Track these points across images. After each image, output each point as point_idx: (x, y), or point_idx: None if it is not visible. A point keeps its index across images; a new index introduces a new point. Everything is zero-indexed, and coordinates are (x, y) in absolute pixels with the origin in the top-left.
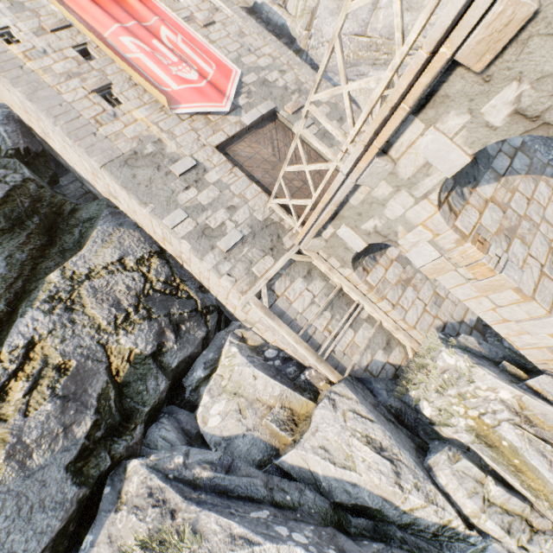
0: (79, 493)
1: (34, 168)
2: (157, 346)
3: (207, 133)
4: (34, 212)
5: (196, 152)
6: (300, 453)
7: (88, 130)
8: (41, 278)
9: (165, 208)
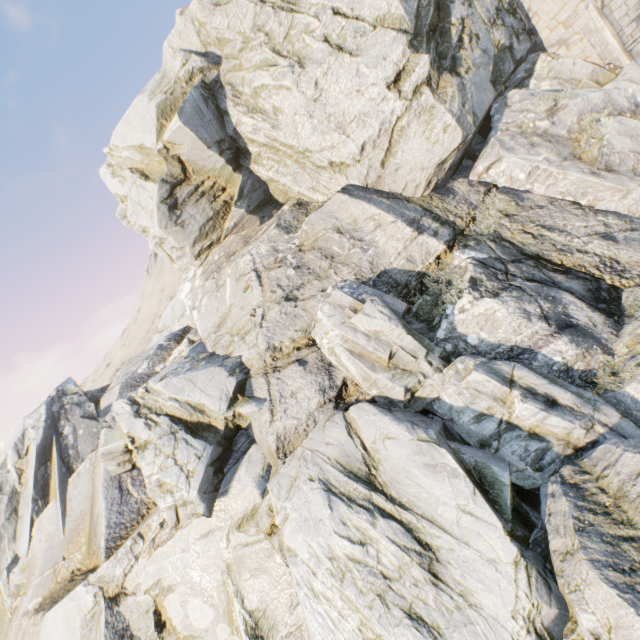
0: (495, 94)
1: None
2: (510, 44)
3: None
4: None
5: None
6: (613, 84)
7: None
8: None
9: None
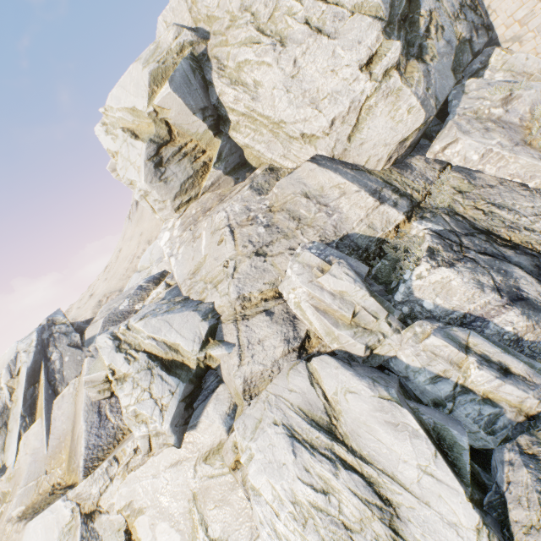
0: (454, 82)
1: None
2: (470, 37)
3: None
4: None
5: None
6: None
7: None
8: None
9: None
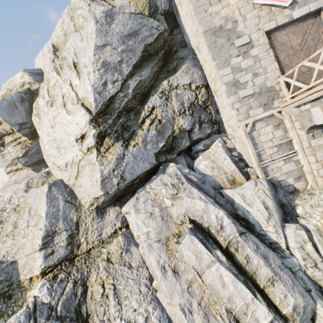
0: (155, 163)
1: (167, 22)
2: (191, 128)
3: (265, 21)
4: (162, 48)
5: (252, 33)
6: (232, 192)
7: (204, 8)
8: (159, 82)
9: (222, 65)
